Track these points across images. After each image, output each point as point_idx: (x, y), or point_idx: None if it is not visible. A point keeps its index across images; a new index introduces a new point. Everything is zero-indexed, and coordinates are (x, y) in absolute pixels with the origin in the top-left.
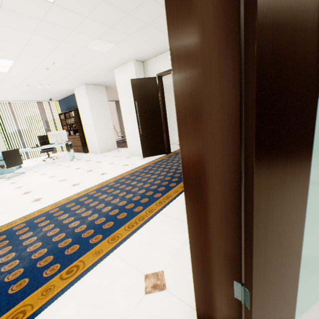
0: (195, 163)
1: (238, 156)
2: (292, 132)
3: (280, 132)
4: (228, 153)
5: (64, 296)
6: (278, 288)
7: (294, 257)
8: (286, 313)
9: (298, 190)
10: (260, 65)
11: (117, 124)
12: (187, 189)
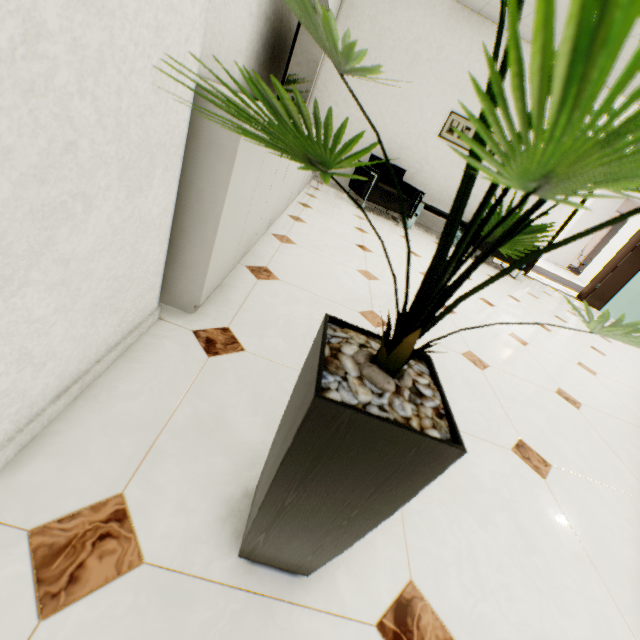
0: (615, 257)
1: (623, 258)
2: (637, 261)
3: (634, 259)
4: (622, 257)
5: (537, 274)
6: (606, 292)
7: (616, 289)
8: (601, 303)
9: (630, 274)
10: (638, 247)
11: (591, 246)
12: (608, 262)
